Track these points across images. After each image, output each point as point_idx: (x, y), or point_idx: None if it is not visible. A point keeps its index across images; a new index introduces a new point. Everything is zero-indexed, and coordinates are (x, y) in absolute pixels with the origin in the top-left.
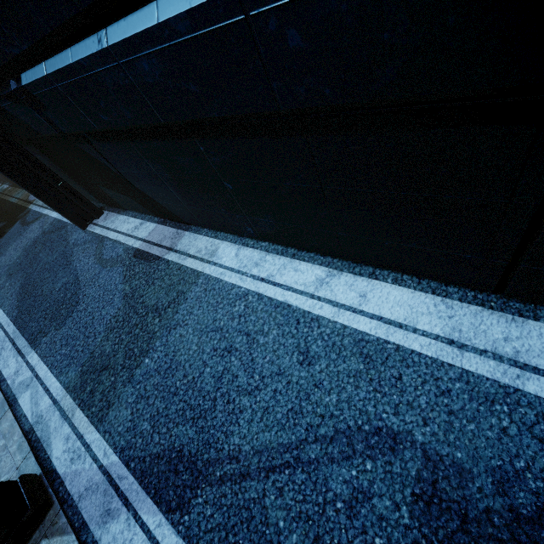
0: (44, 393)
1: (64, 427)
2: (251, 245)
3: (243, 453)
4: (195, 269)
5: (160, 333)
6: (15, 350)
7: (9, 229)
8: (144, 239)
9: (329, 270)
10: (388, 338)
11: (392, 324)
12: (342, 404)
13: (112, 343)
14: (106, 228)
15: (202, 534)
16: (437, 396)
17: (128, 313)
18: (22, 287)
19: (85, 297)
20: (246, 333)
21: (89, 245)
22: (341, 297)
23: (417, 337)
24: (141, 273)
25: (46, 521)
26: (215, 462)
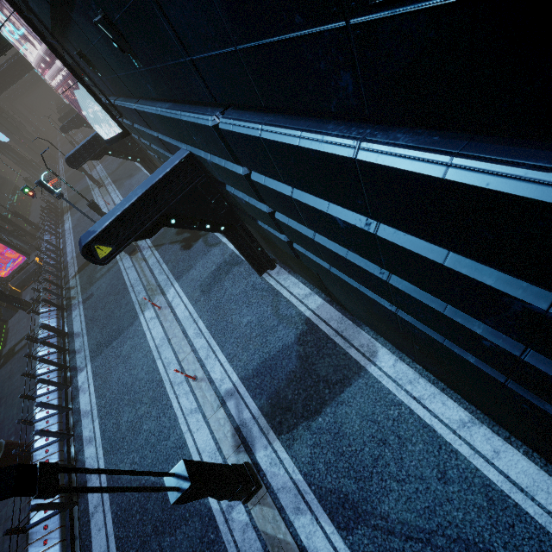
0: (245, 407)
1: (262, 439)
2: (407, 362)
3: (390, 518)
4: (358, 362)
5: (330, 402)
6: (218, 362)
7: (194, 243)
8: (313, 311)
9: (471, 417)
10: (509, 494)
11: (515, 485)
12: (465, 522)
13: (293, 393)
14: (280, 283)
15: (361, 551)
16: (537, 551)
17: (304, 373)
18: (215, 308)
19: (267, 342)
20: (397, 436)
21: (266, 294)
22: (478, 445)
23: (533, 505)
24: (312, 342)
25: (258, 494)
26: (370, 514)
